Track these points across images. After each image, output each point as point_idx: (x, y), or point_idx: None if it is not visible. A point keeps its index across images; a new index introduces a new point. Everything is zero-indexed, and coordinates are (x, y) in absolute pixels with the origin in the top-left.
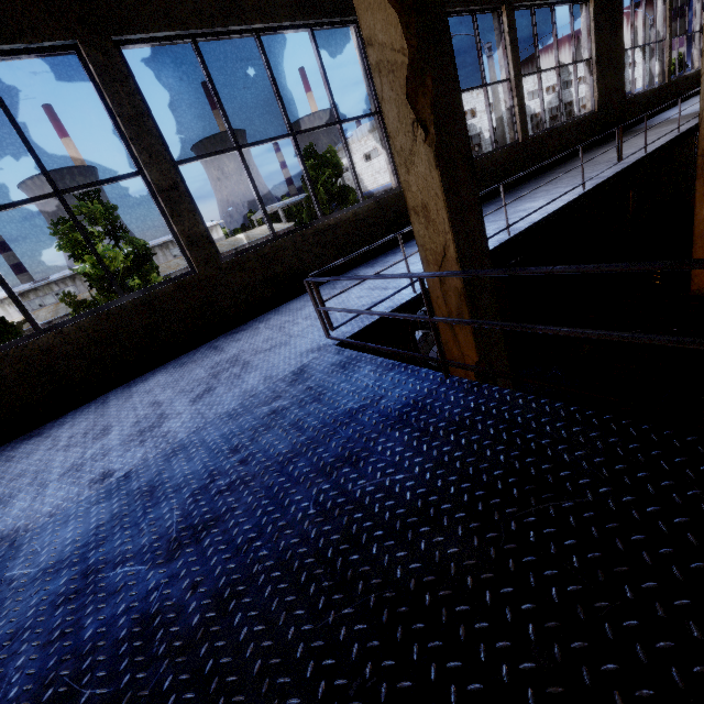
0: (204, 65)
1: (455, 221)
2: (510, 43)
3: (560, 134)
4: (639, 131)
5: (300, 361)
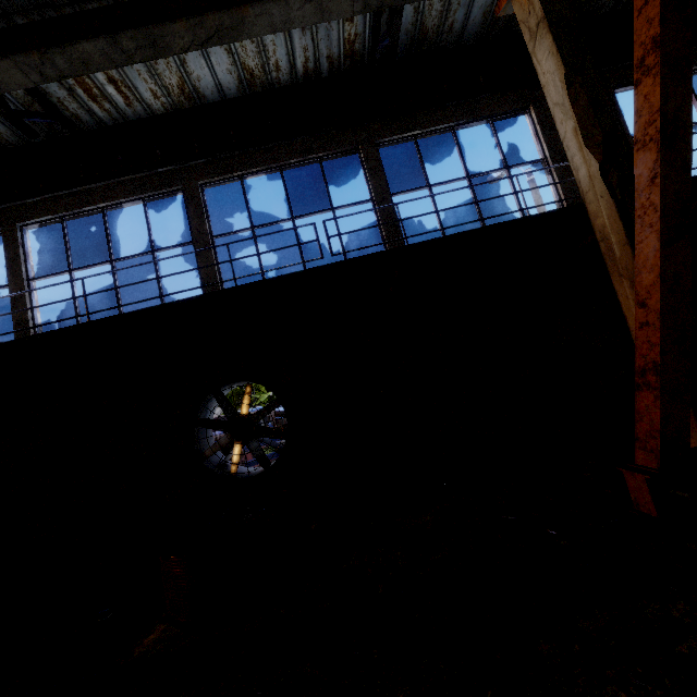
0: (64, 229)
1: None
2: (369, 171)
3: None
4: None
5: None
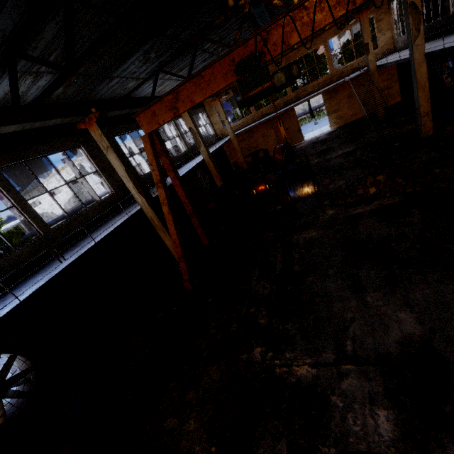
0: None
1: None
2: (4, 188)
3: (85, 216)
4: None
5: None
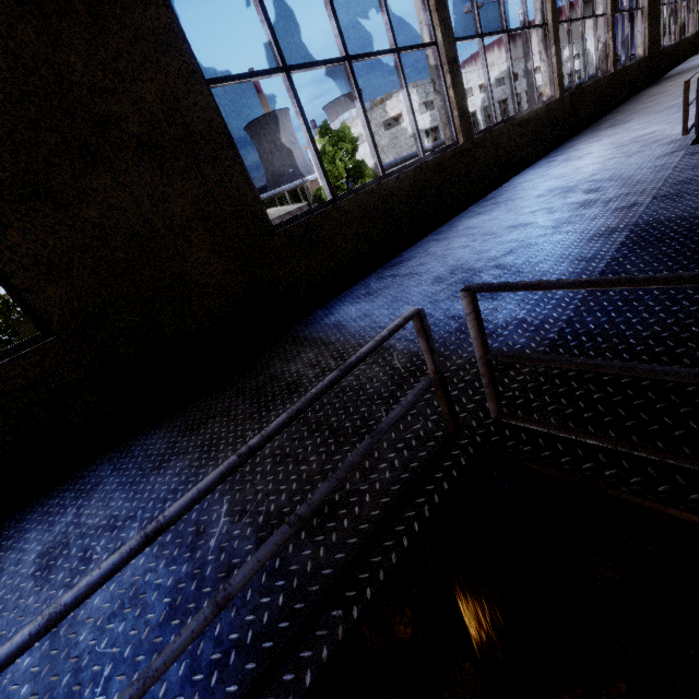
0: None
1: None
2: None
3: (630, 71)
4: (683, 72)
5: (673, 156)
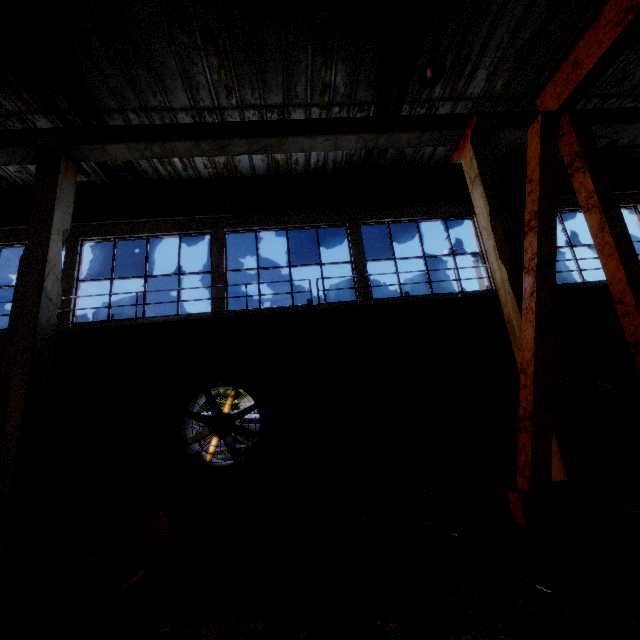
0: (115, 248)
1: (19, 288)
2: (352, 241)
3: None
4: None
5: None
